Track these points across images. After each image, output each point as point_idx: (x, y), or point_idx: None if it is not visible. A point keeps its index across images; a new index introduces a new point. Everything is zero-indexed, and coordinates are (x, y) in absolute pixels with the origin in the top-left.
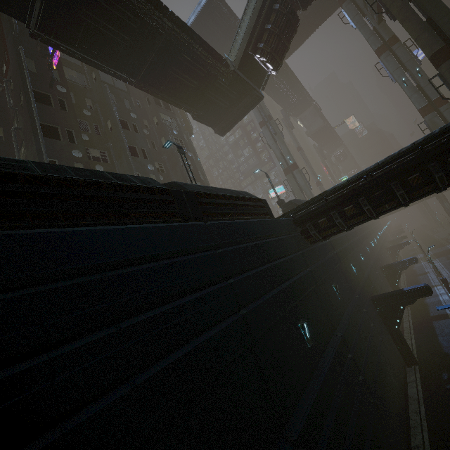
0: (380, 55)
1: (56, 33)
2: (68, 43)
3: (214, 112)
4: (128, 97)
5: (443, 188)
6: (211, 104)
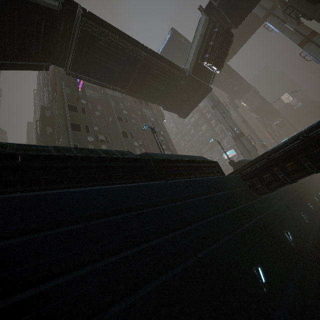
0: (302, 47)
1: (80, 70)
2: (86, 75)
3: (177, 103)
4: (122, 101)
5: None
6: (175, 98)
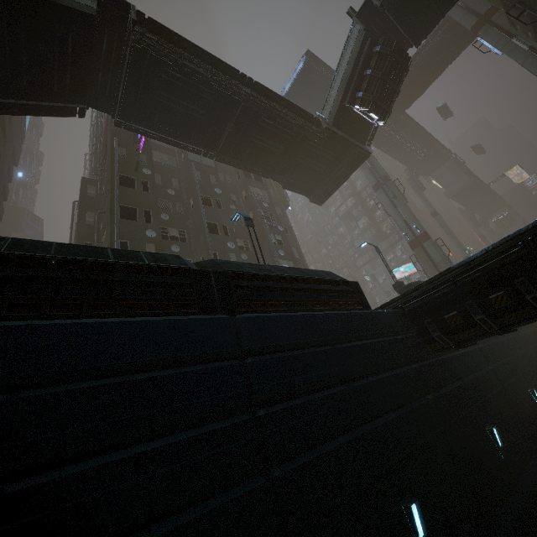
0: None
1: (135, 118)
2: (147, 125)
3: (308, 178)
4: (215, 173)
5: None
6: (303, 169)
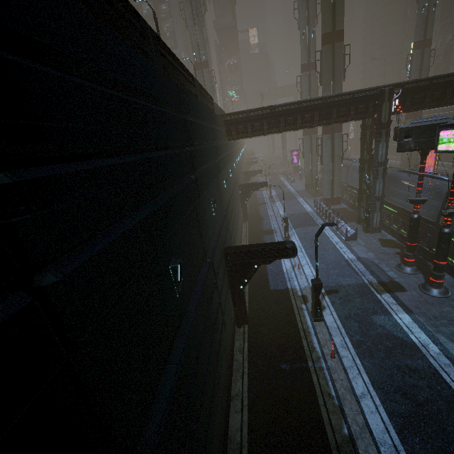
0: None
1: None
2: None
3: None
4: None
5: (298, 129)
6: None
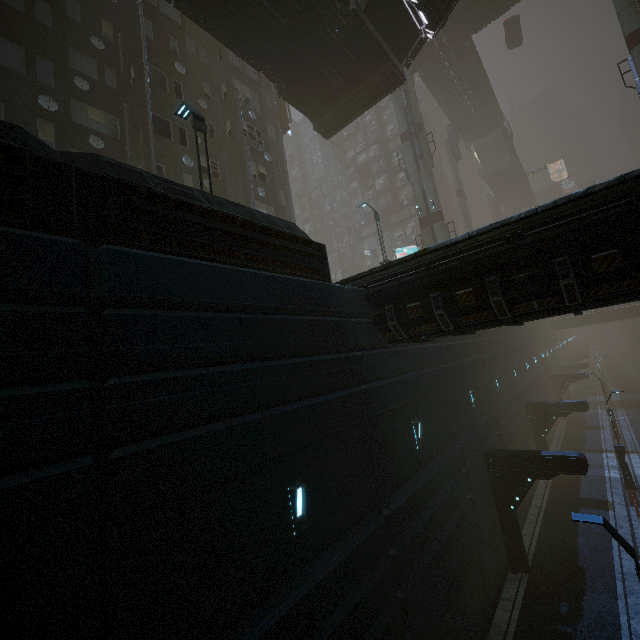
0: (632, 46)
1: None
2: None
3: (316, 91)
4: (179, 35)
5: None
6: (312, 73)
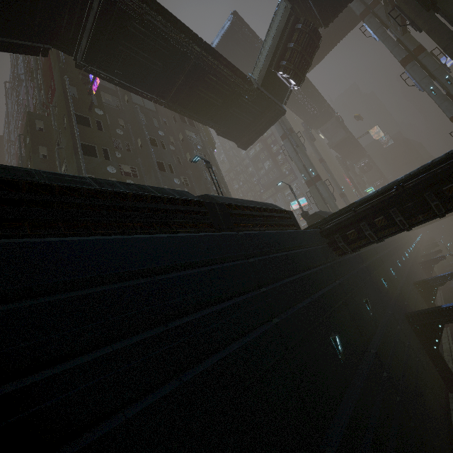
0: (405, 66)
1: (99, 63)
2: (108, 71)
3: (237, 128)
4: (156, 116)
5: None
6: (235, 120)
